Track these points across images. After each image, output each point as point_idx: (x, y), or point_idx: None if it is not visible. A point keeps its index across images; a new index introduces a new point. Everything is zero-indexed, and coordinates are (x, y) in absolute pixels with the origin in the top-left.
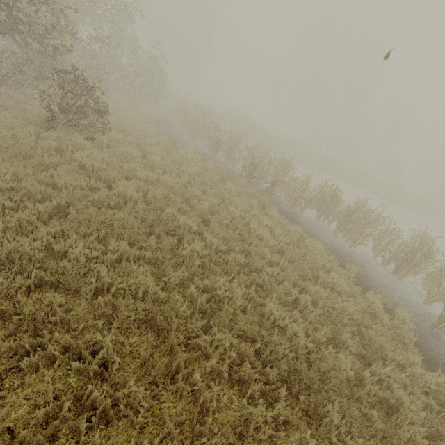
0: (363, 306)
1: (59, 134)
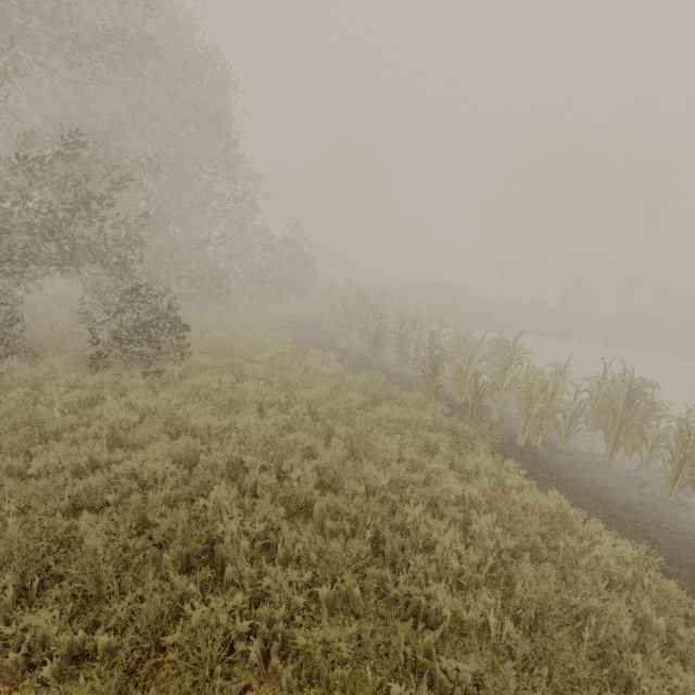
0: None
1: (102, 377)
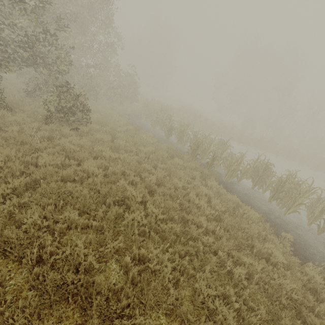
0: (303, 281)
1: (53, 127)
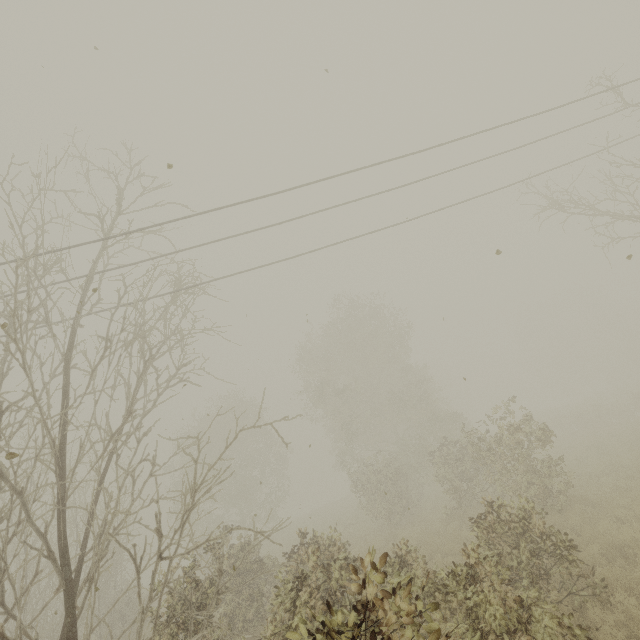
0: None
1: None
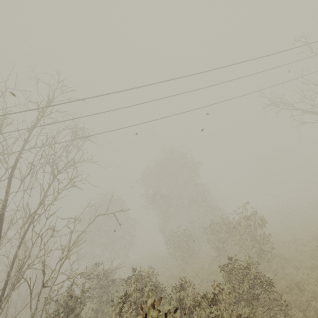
0: None
1: None
